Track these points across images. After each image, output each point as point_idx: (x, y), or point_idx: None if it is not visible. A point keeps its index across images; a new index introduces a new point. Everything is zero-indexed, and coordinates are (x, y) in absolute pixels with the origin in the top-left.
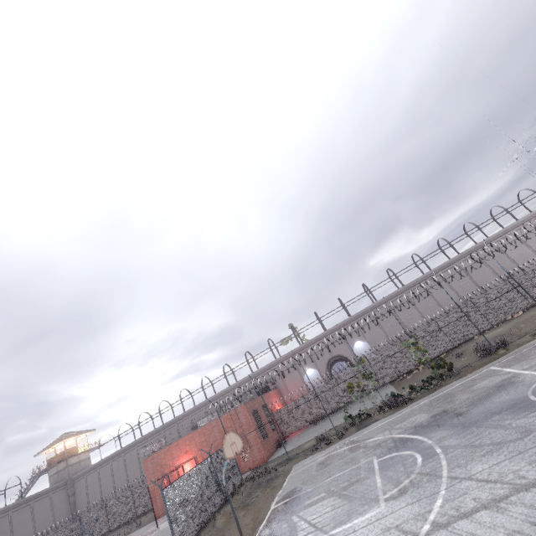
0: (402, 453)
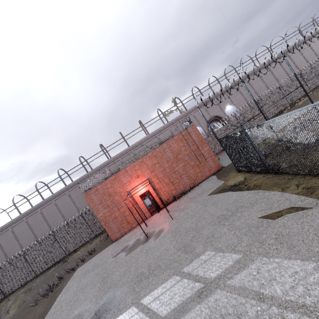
0: None
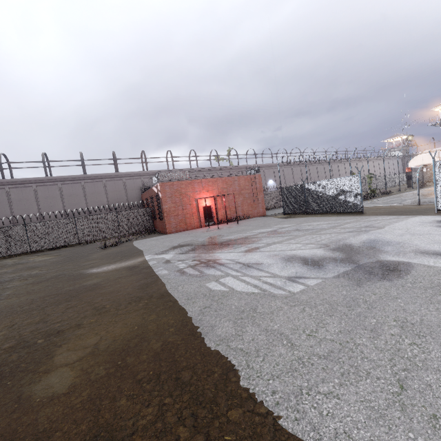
0: None
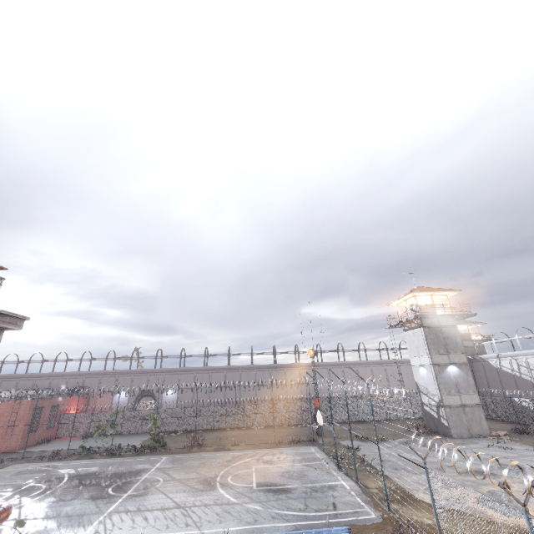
0: (43, 486)
